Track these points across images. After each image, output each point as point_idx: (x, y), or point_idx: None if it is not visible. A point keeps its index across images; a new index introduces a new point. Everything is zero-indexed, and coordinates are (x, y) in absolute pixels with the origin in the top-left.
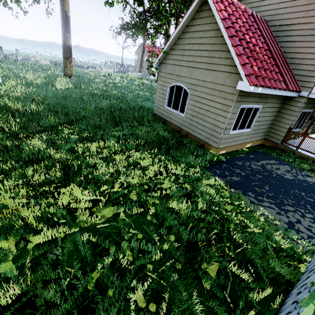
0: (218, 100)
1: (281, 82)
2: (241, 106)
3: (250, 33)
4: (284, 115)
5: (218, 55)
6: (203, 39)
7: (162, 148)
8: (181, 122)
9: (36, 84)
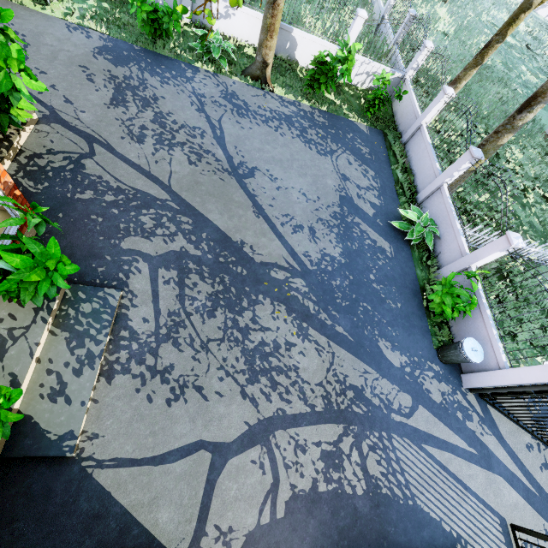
0: None
1: None
2: None
3: None
4: None
5: None
6: None
7: (547, 180)
8: None
9: (421, 17)
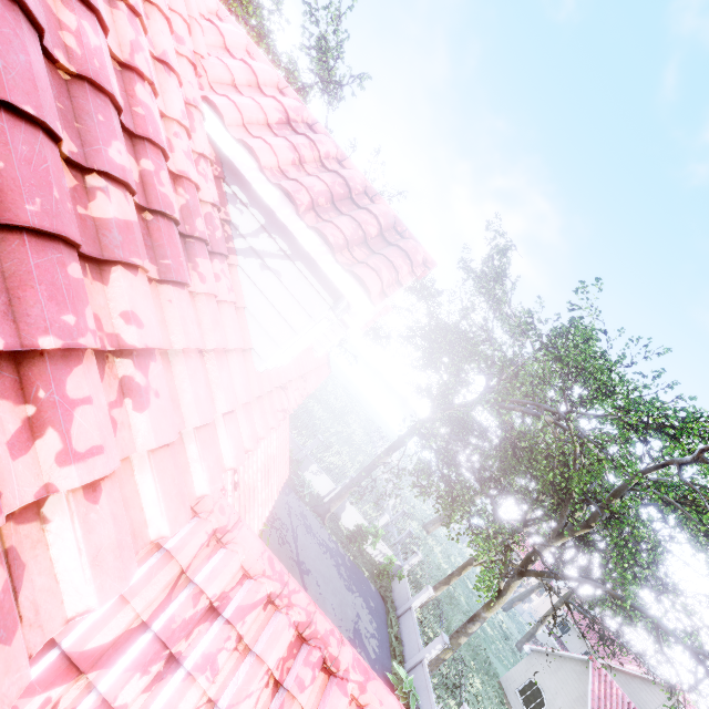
0: None
1: None
2: None
3: None
4: None
5: (580, 707)
6: (576, 683)
7: None
8: None
9: (413, 534)
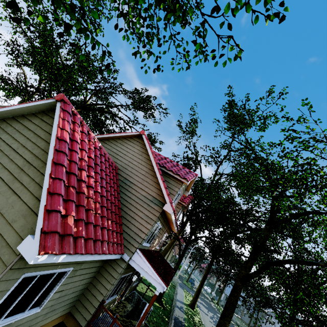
0: None
1: (104, 243)
2: (25, 275)
3: (92, 171)
4: (102, 279)
5: (33, 174)
6: (30, 142)
7: None
8: None
9: None
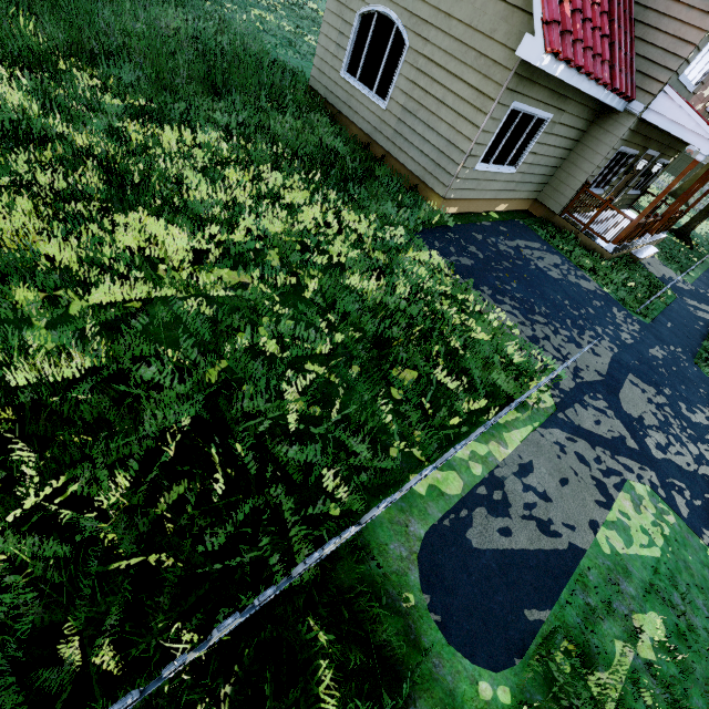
0: (471, 79)
1: (605, 65)
2: (513, 105)
3: None
4: (586, 153)
5: None
6: None
7: (330, 176)
8: (376, 124)
9: None
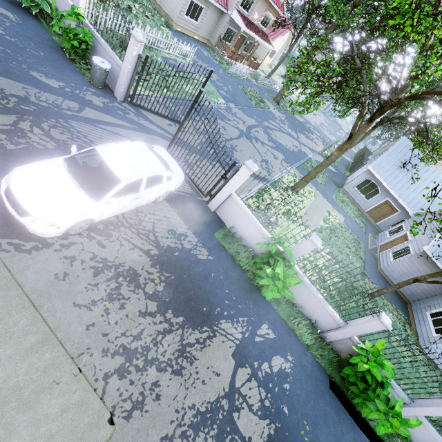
0: None
1: None
2: None
3: None
4: (219, 25)
5: None
6: None
7: (144, 5)
8: None
9: None
